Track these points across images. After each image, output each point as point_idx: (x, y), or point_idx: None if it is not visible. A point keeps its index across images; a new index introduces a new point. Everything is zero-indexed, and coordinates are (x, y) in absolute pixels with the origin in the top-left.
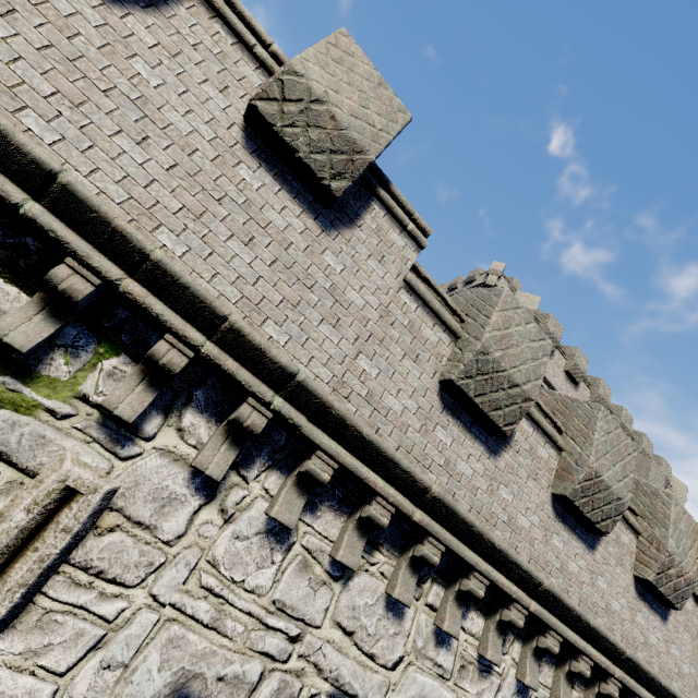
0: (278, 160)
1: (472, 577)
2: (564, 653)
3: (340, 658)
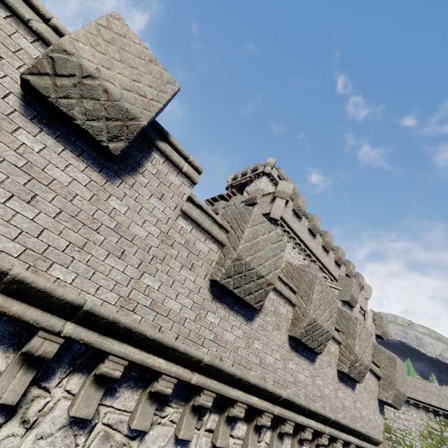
0: (61, 124)
1: (236, 406)
2: (297, 427)
3: None
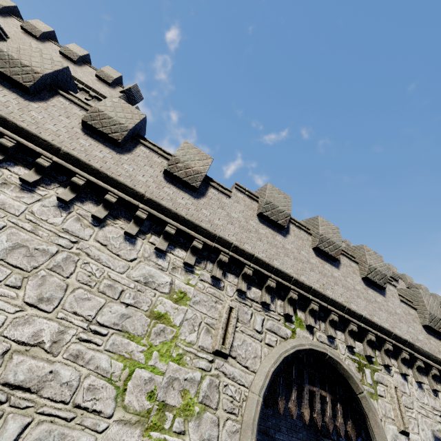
0: (369, 284)
1: None
2: None
3: None
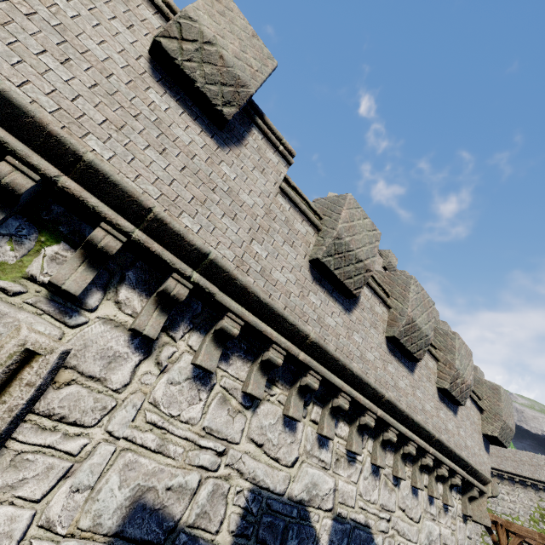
0: (179, 89)
1: (340, 396)
2: (399, 443)
3: (255, 463)
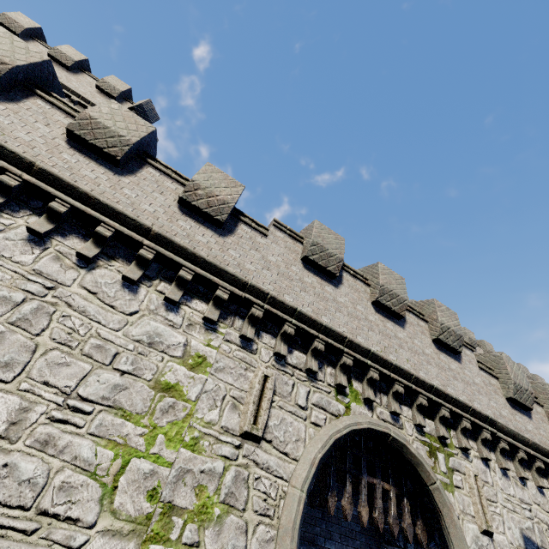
0: (441, 347)
1: None
2: None
3: (542, 514)
